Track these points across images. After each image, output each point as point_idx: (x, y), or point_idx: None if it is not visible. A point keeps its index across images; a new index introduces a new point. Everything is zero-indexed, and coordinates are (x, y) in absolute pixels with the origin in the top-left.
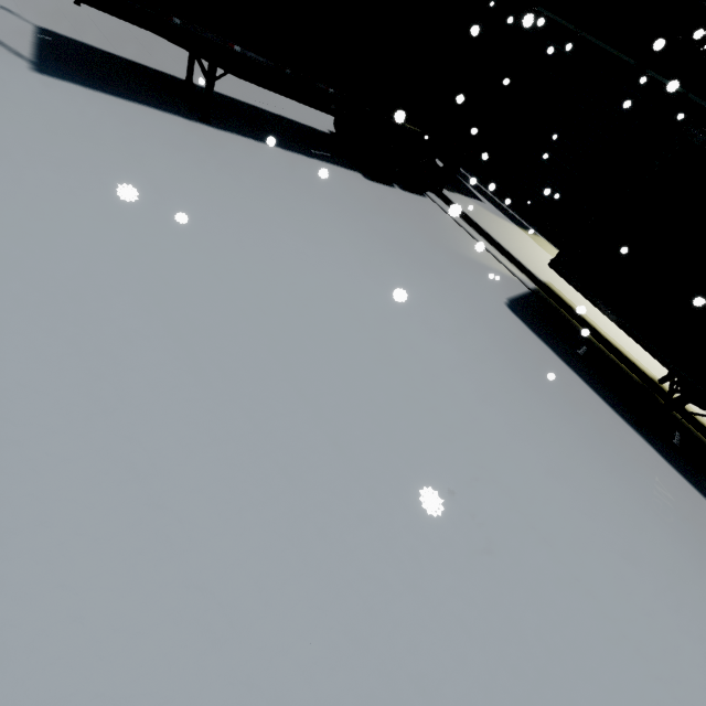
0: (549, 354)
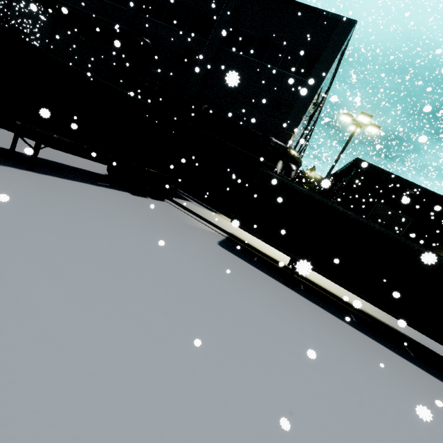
0: (243, 262)
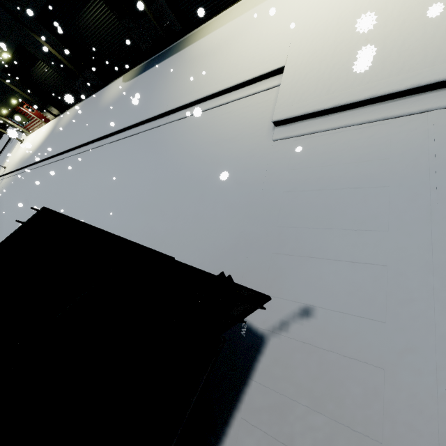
0: None
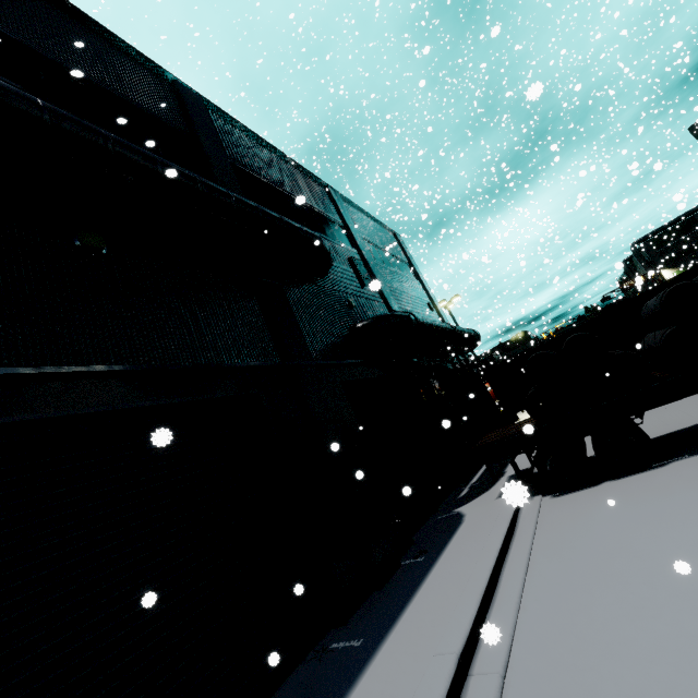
0: None
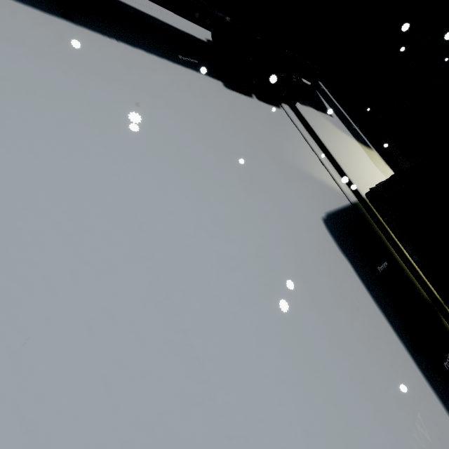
0: (349, 273)
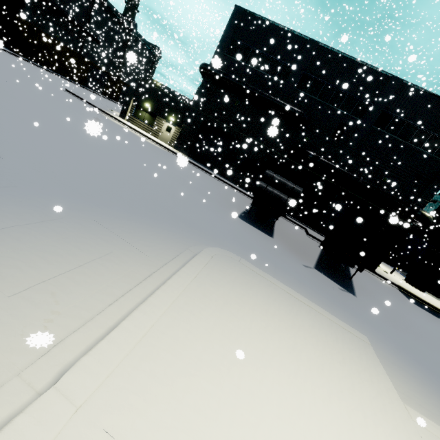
0: (435, 317)
